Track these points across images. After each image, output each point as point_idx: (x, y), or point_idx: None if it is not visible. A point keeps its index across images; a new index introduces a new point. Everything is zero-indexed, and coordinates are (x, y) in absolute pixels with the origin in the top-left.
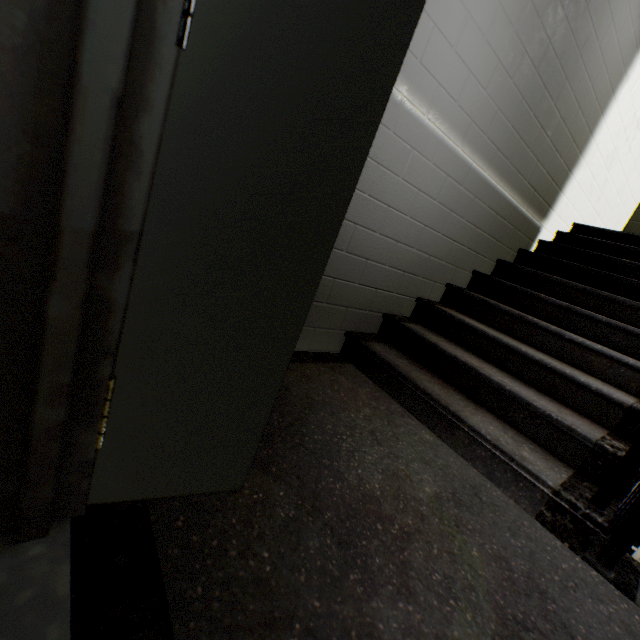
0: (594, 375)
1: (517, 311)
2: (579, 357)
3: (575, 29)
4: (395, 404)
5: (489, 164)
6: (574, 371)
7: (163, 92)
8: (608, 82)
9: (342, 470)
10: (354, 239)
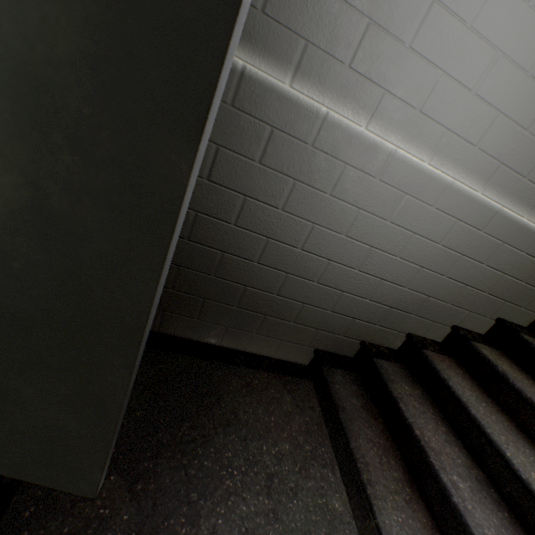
0: None
1: (533, 392)
2: None
3: None
4: (327, 447)
5: (531, 208)
6: None
7: None
8: None
9: (202, 513)
10: (327, 272)
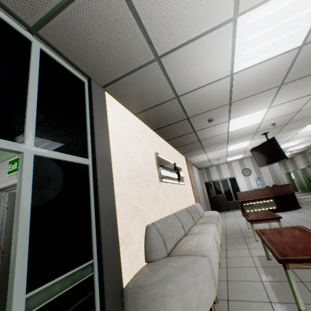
0: None
1: None
2: None
3: None
4: None
5: None
6: None
7: (1, 264)
8: None
9: None
10: None
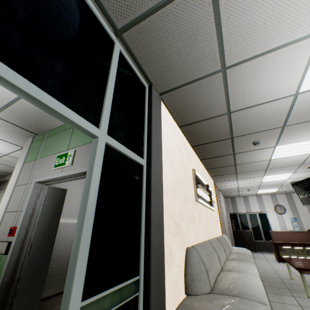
0: None
1: None
2: None
3: None
4: None
5: None
6: None
7: (26, 260)
8: None
9: None
10: (63, 254)
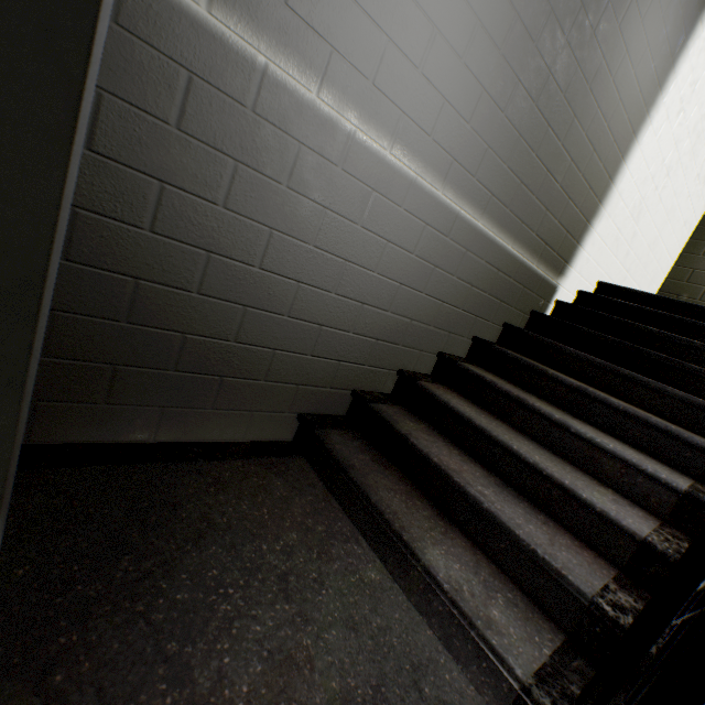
0: (606, 483)
1: (517, 391)
2: (588, 457)
3: (581, 59)
4: (343, 520)
5: (483, 212)
6: (578, 479)
7: None
8: (628, 122)
9: (194, 662)
10: (299, 300)
